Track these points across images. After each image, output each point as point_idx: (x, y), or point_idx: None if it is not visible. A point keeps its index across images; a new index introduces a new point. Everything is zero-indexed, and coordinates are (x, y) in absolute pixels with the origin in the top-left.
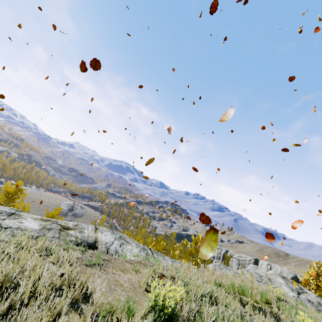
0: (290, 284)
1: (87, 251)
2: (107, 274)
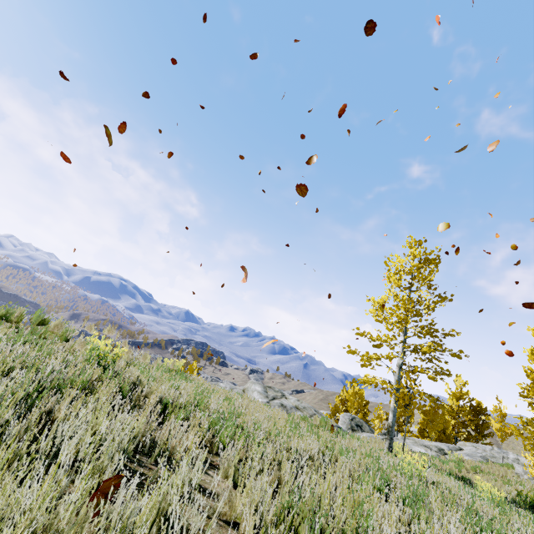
0: (270, 392)
1: None
2: None
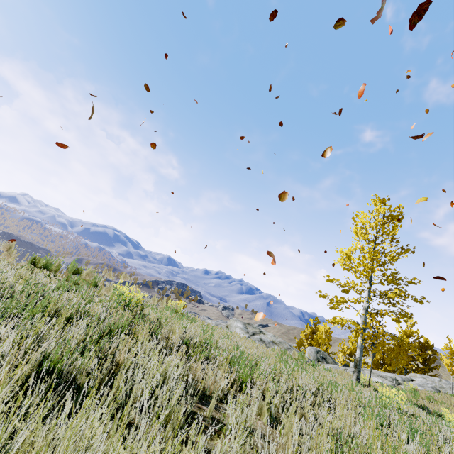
0: (250, 328)
1: None
2: None
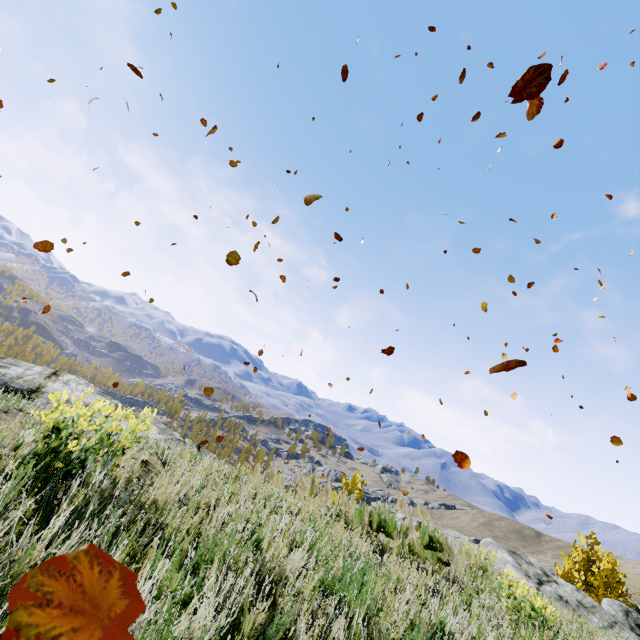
0: (524, 565)
1: None
2: None
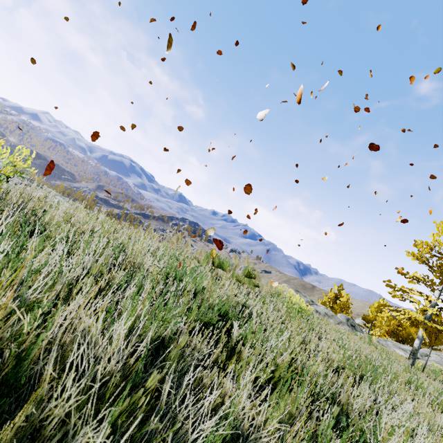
0: (302, 297)
1: None
2: None
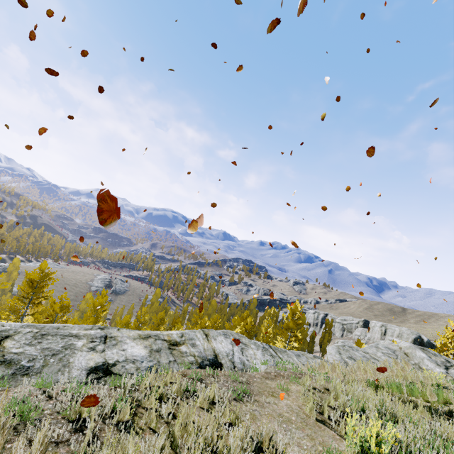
0: (433, 357)
1: (218, 374)
2: (264, 407)
